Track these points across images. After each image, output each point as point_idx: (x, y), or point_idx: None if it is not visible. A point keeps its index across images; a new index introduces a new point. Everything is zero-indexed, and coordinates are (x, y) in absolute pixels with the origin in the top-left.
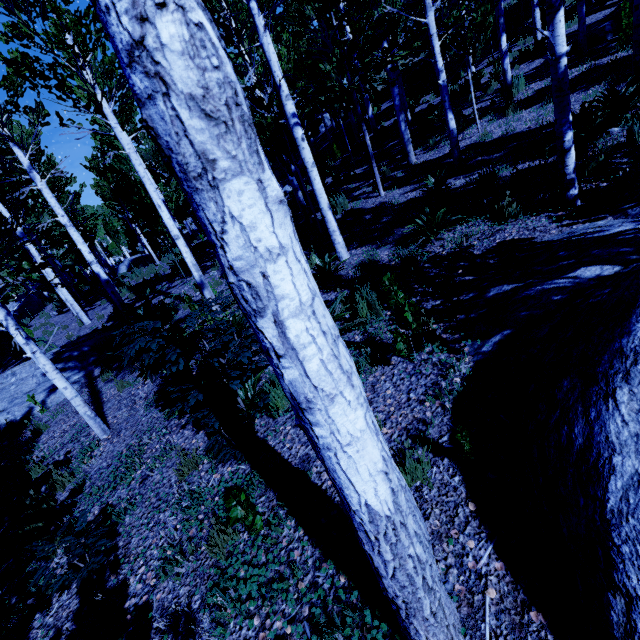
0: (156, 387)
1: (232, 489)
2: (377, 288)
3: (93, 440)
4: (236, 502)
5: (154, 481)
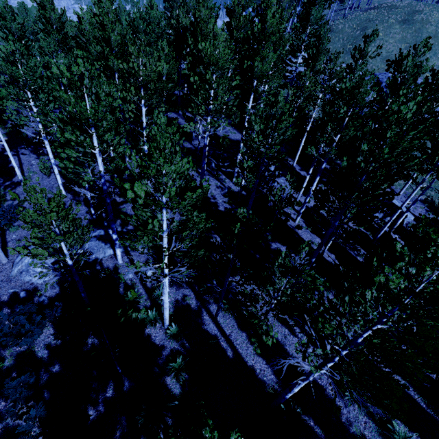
0: None
1: None
2: None
3: None
4: None
5: None
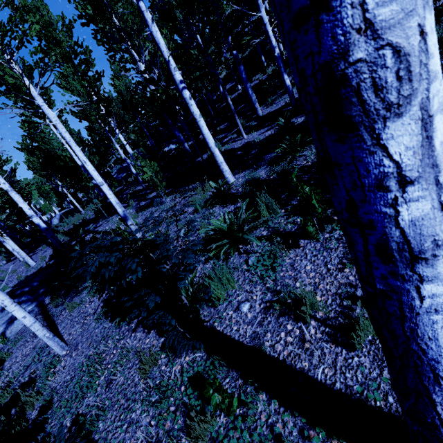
0: (102, 302)
1: (195, 376)
2: (270, 193)
3: (53, 357)
4: (212, 389)
5: (119, 383)
